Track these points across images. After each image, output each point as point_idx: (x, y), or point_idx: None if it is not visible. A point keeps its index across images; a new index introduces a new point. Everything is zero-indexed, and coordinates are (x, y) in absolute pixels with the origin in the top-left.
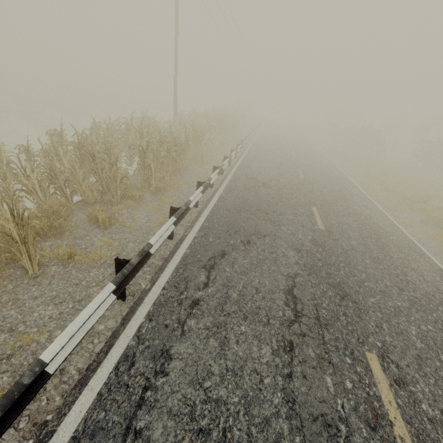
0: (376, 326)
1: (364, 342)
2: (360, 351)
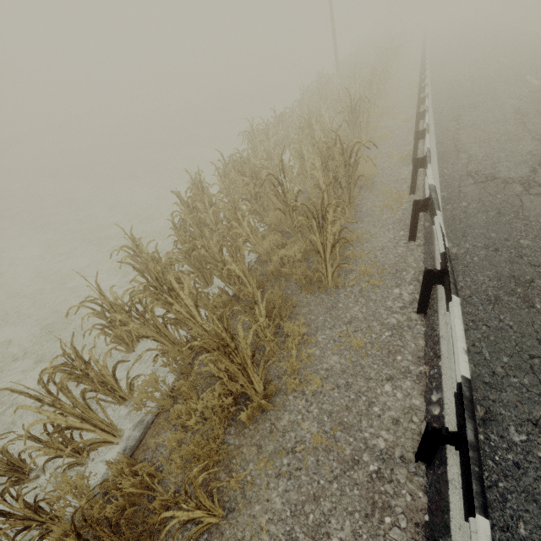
0: None
1: None
2: None
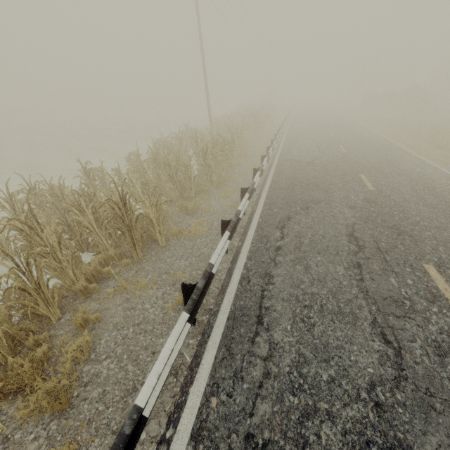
0: (432, 249)
1: (421, 259)
2: (418, 264)
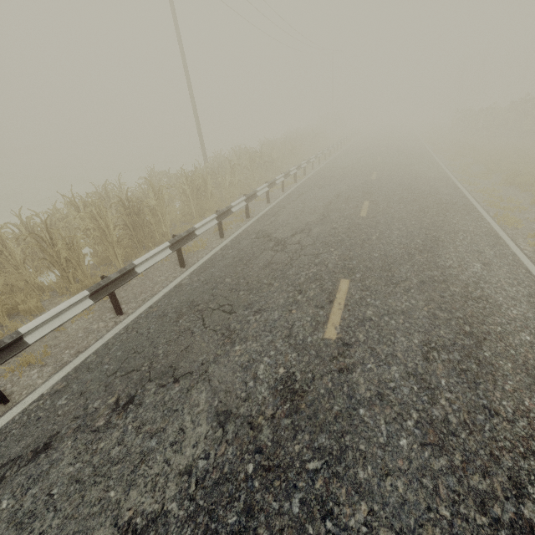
0: None
1: None
2: None
